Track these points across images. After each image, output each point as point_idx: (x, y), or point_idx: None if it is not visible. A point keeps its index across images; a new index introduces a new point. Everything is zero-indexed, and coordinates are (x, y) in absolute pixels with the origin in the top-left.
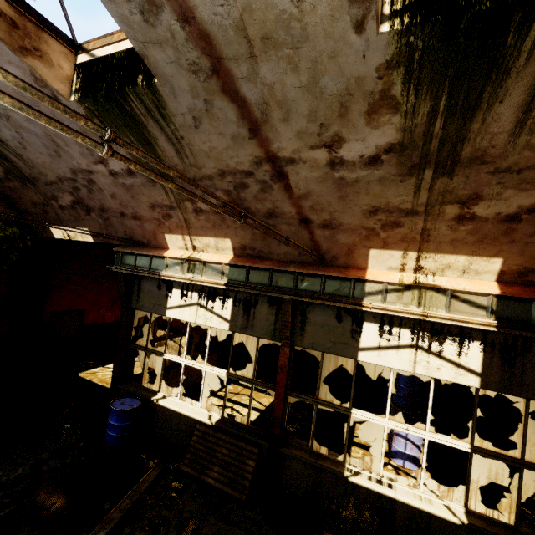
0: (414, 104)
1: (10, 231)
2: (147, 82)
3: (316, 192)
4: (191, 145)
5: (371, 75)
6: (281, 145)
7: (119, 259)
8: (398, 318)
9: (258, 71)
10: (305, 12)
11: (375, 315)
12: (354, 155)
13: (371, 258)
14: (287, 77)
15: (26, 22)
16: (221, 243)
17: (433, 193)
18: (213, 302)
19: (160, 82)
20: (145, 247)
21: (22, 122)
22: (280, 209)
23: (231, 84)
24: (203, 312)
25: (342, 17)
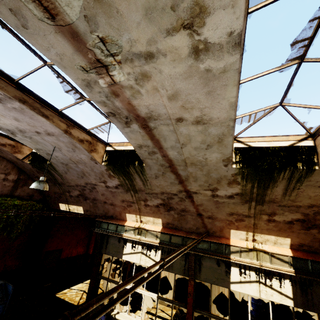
0: (245, 183)
1: (38, 206)
2: (140, 164)
3: (205, 204)
4: (151, 182)
5: (229, 175)
6: (191, 187)
7: (98, 225)
8: (248, 265)
9: (187, 169)
10: (207, 161)
11: (236, 263)
12: (222, 194)
13: (231, 233)
14: (198, 171)
15: (94, 141)
16: (156, 220)
17: (256, 210)
18: (150, 251)
19: (146, 166)
20: (113, 218)
21: (72, 166)
22: (188, 209)
23: (175, 170)
24: (144, 257)
25: (220, 163)
